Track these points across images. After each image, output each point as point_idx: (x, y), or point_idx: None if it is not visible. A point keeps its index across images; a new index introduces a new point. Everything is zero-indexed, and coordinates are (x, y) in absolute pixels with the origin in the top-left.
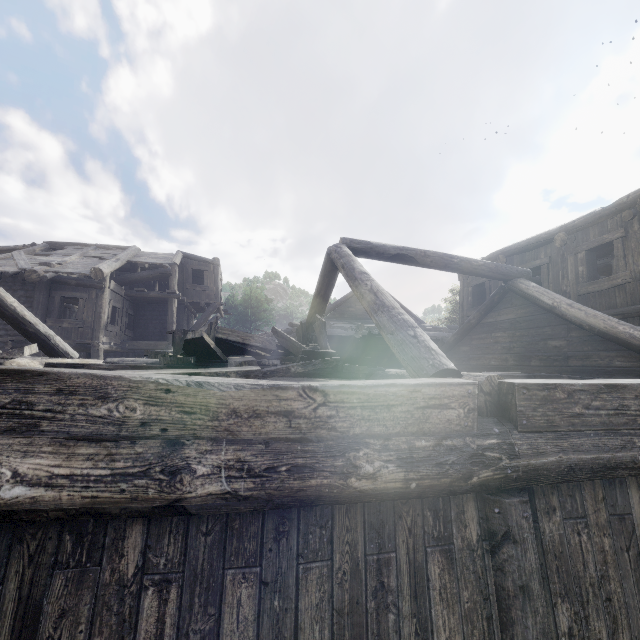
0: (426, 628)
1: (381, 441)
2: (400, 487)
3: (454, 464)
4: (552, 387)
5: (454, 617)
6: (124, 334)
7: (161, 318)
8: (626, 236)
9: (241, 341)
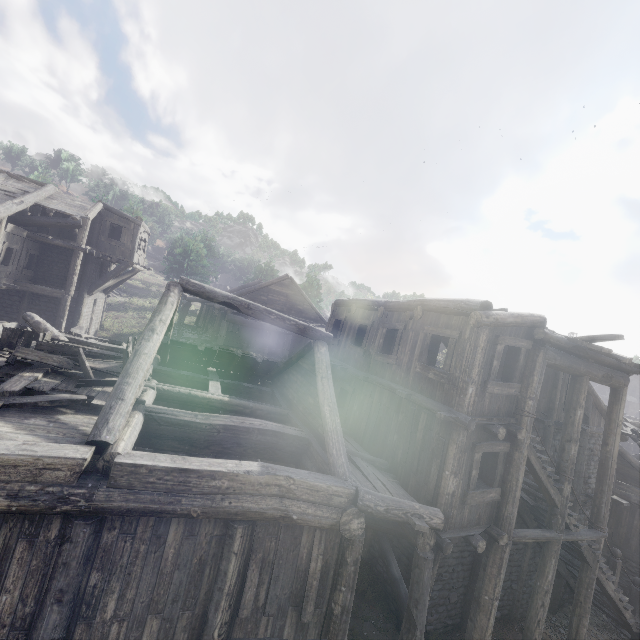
0: (2, 575)
1: (3, 484)
2: (5, 509)
3: (45, 501)
4: (139, 466)
5: (22, 572)
6: (21, 273)
7: (68, 263)
8: (405, 330)
9: (39, 360)
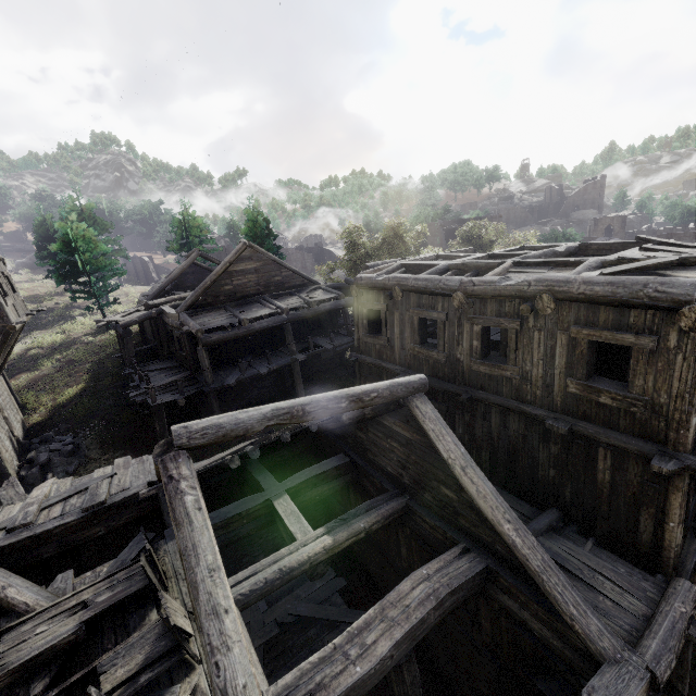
0: None
1: None
2: None
3: None
4: None
5: None
6: None
7: None
8: (521, 328)
9: None
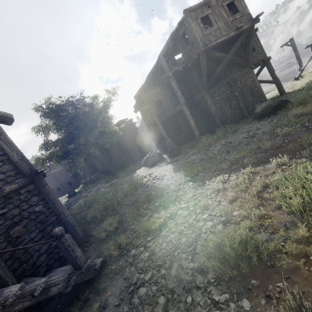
0: None
1: None
2: None
3: None
4: None
5: None
6: None
7: None
8: None
9: None
